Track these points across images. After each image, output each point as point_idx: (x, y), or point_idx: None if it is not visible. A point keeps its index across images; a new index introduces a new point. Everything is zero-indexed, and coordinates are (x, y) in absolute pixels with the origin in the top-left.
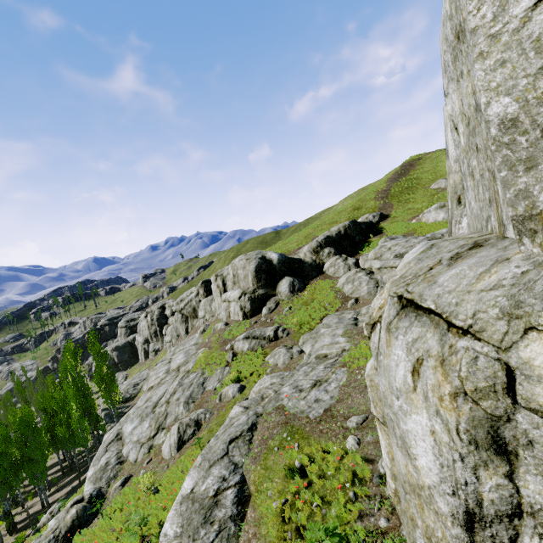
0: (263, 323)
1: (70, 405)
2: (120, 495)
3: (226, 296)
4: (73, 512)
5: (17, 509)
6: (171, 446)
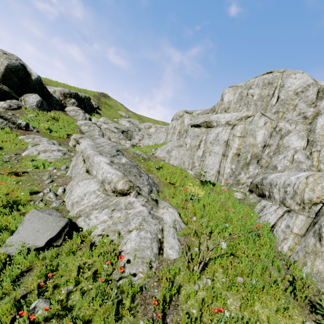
0: (3, 112)
1: None
2: None
3: None
4: None
5: None
6: None
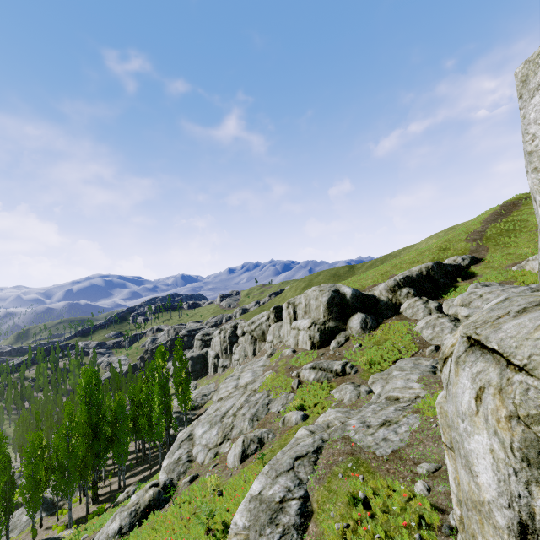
0: (331, 356)
1: (154, 400)
2: (188, 489)
3: (297, 324)
4: (150, 493)
5: (99, 483)
6: (236, 456)
